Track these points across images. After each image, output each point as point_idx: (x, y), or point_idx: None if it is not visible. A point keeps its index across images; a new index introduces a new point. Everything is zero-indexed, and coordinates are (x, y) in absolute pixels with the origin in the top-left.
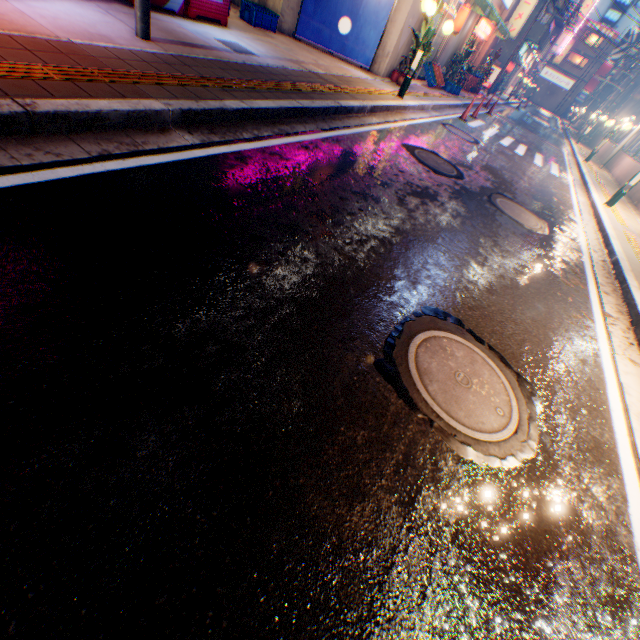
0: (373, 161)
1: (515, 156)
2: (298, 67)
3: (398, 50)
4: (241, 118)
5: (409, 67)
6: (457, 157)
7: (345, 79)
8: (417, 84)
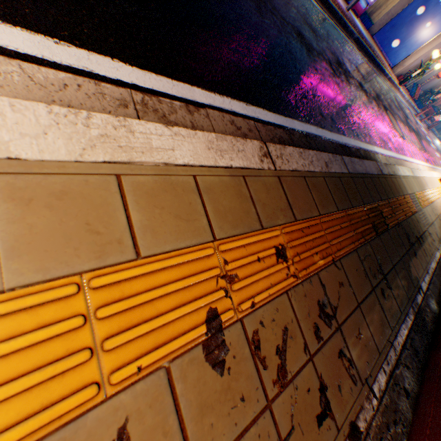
0: (385, 89)
1: (428, 143)
2: (373, 48)
3: (409, 67)
4: (362, 49)
5: (411, 74)
6: (408, 116)
7: (384, 63)
8: (405, 90)
